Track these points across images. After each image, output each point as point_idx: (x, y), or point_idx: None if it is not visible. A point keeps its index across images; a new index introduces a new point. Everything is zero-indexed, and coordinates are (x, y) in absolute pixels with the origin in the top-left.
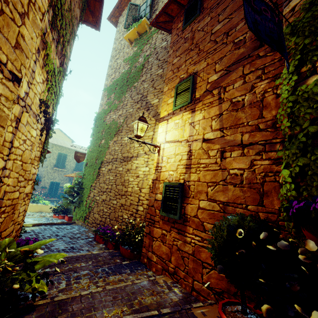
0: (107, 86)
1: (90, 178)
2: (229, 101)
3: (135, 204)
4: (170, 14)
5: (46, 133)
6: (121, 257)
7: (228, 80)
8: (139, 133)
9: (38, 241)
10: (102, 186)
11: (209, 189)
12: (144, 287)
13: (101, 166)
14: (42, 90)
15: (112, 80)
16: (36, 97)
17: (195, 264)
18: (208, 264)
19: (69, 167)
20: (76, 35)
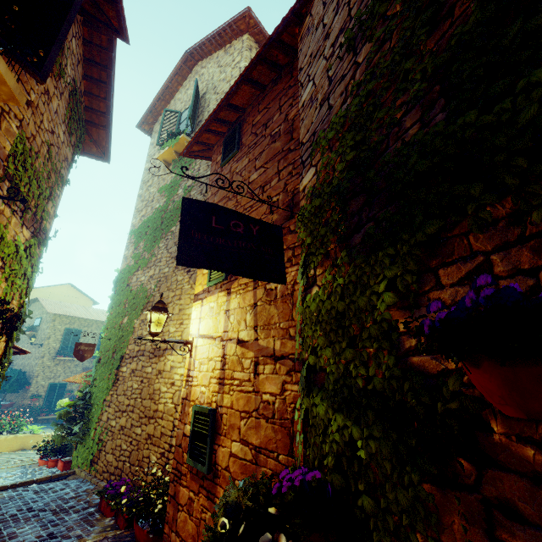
0: (135, 227)
1: (103, 385)
2: (263, 286)
3: (168, 435)
4: (207, 142)
5: (7, 339)
6: None
7: None
8: (154, 329)
9: None
10: (121, 401)
11: (242, 422)
12: None
13: (121, 364)
14: None
15: (141, 218)
16: None
17: None
18: None
19: None
20: (66, 180)
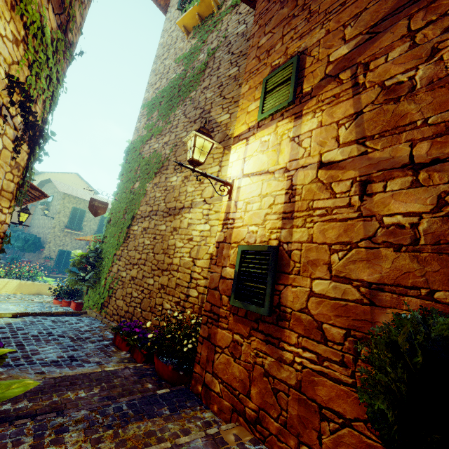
0: (148, 100)
1: (113, 242)
2: (377, 86)
3: (184, 286)
4: None
5: (29, 153)
6: (156, 379)
7: (373, 50)
8: (196, 157)
9: (2, 346)
10: (132, 255)
11: (335, 256)
12: None
13: (132, 224)
14: (15, 59)
15: (155, 91)
16: None
17: (303, 408)
18: (334, 412)
19: (88, 229)
20: None
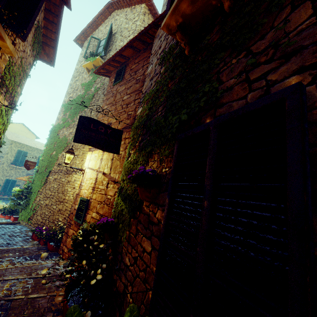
0: (65, 102)
1: (38, 183)
2: None
3: (68, 210)
4: (108, 69)
5: None
6: (46, 250)
7: None
8: (66, 161)
9: None
10: (47, 192)
11: (98, 205)
12: (47, 266)
13: (49, 175)
14: None
15: (70, 98)
16: None
17: None
18: None
19: None
20: (28, 75)
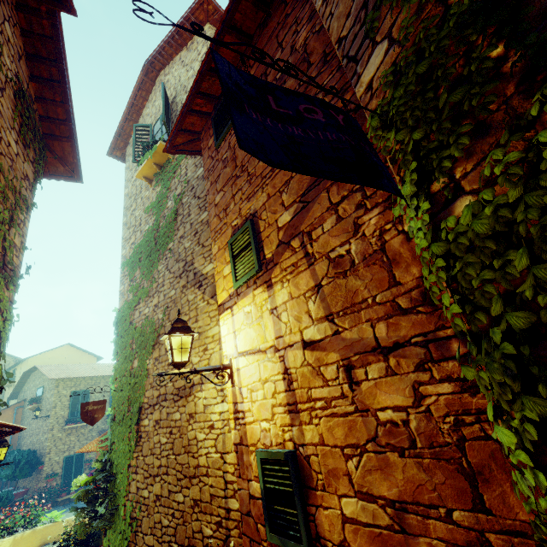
0: (126, 258)
1: (124, 448)
2: (324, 257)
3: (221, 496)
4: (192, 129)
5: None
6: None
7: (310, 219)
8: (178, 358)
9: None
10: (150, 463)
11: (351, 464)
12: None
13: (141, 417)
14: None
15: (132, 246)
16: None
17: None
18: None
19: None
20: (31, 204)
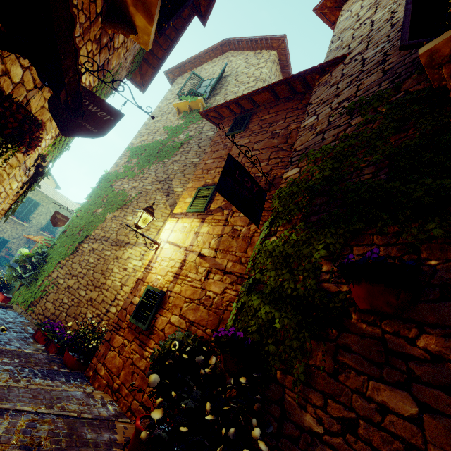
0: (133, 145)
1: (62, 251)
2: (231, 226)
3: (108, 303)
4: (222, 113)
5: (28, 185)
6: (62, 365)
7: None
8: (140, 224)
9: None
10: (75, 267)
11: (185, 304)
12: (75, 397)
13: (84, 241)
14: (47, 145)
15: (141, 141)
16: (37, 152)
17: (142, 381)
18: None
19: (35, 222)
20: (113, 93)
